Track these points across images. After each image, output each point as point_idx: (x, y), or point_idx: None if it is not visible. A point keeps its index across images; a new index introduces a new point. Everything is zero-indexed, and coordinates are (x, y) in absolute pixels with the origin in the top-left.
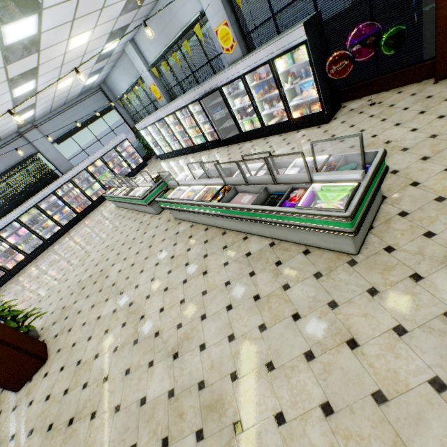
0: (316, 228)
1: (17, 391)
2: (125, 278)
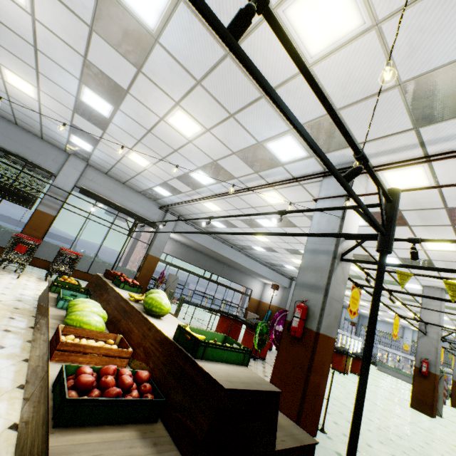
0: None
1: None
2: None
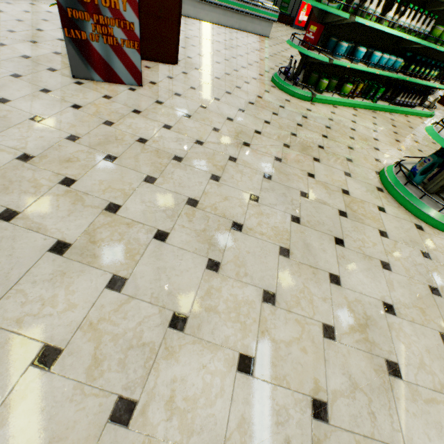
0: (267, 18)
1: (178, 63)
2: None
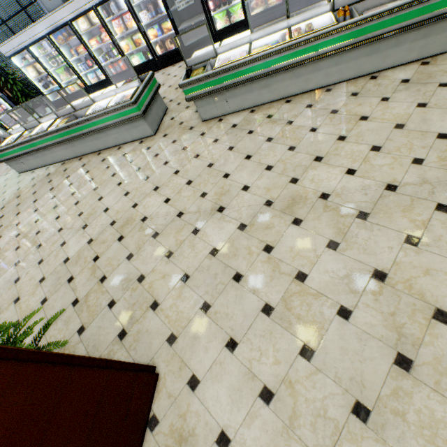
0: None
1: None
2: (197, 197)
